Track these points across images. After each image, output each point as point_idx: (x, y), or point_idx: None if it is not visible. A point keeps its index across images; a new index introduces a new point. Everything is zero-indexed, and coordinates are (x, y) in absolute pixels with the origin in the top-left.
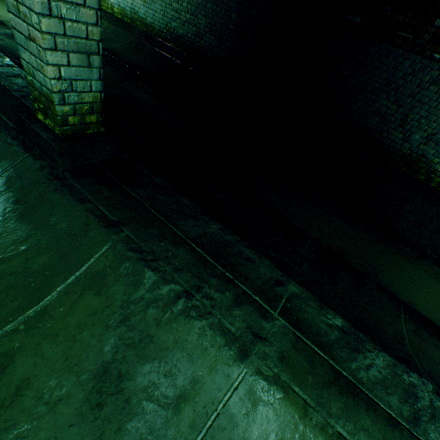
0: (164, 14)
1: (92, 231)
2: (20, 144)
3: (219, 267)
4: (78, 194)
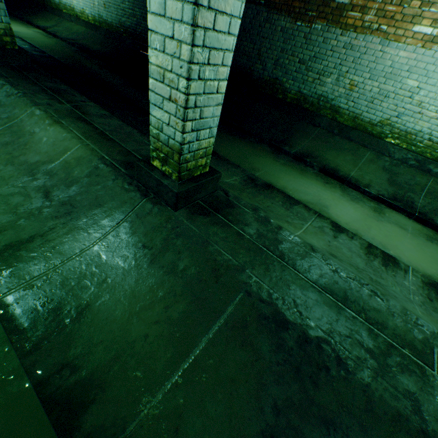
0: (117, 13)
1: None
2: None
3: (52, 93)
4: None
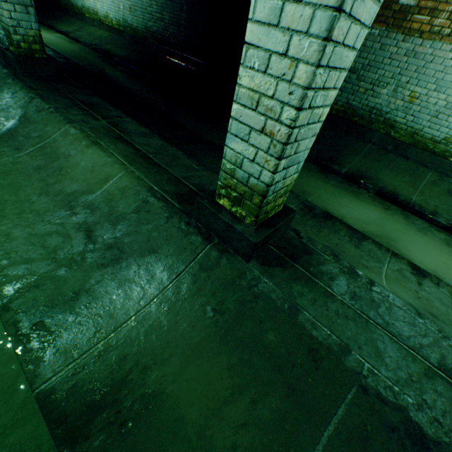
0: (143, 17)
1: (23, 91)
2: (2, 65)
3: (85, 107)
4: (22, 81)
